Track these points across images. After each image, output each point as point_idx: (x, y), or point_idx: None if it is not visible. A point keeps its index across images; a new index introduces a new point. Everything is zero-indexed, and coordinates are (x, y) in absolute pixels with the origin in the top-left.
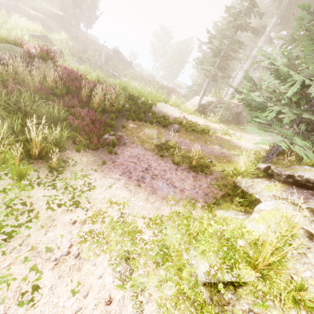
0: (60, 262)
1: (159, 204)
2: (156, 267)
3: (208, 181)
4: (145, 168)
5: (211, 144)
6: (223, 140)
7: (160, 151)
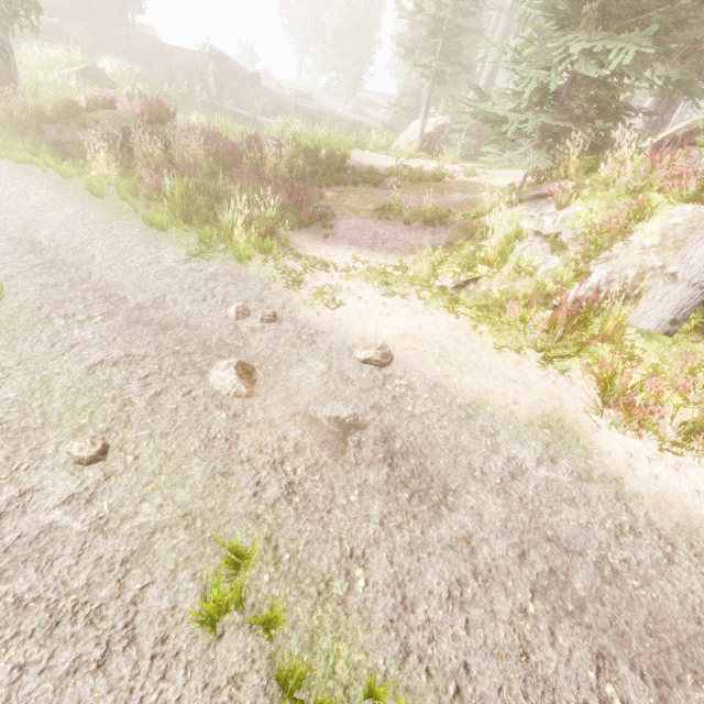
0: (339, 291)
1: (399, 258)
2: (412, 285)
3: (449, 230)
4: (372, 234)
5: (449, 193)
6: (467, 184)
7: (383, 215)
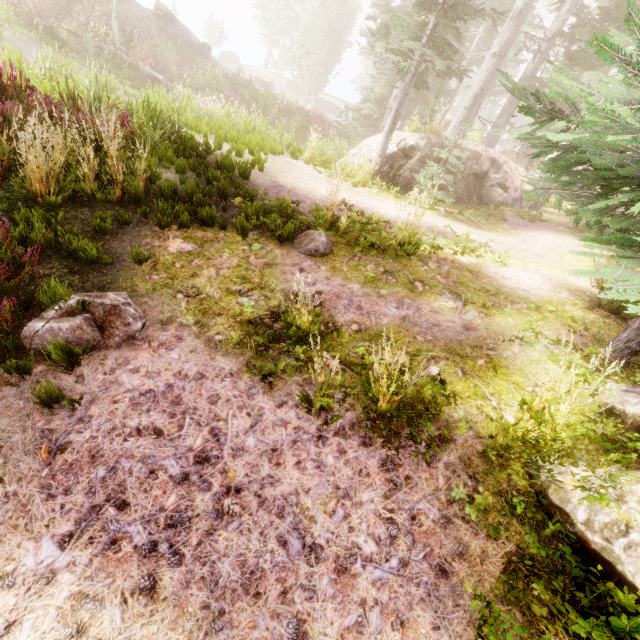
0: None
1: None
2: None
3: (439, 485)
4: (198, 452)
5: (428, 294)
6: (460, 272)
7: (263, 355)
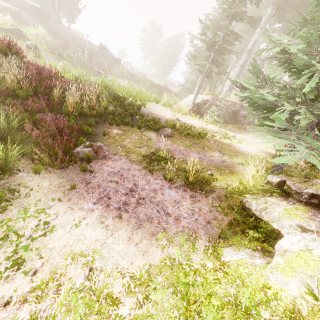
0: None
1: (146, 244)
2: None
3: (209, 202)
4: (130, 188)
5: (209, 151)
6: (223, 145)
7: (149, 164)
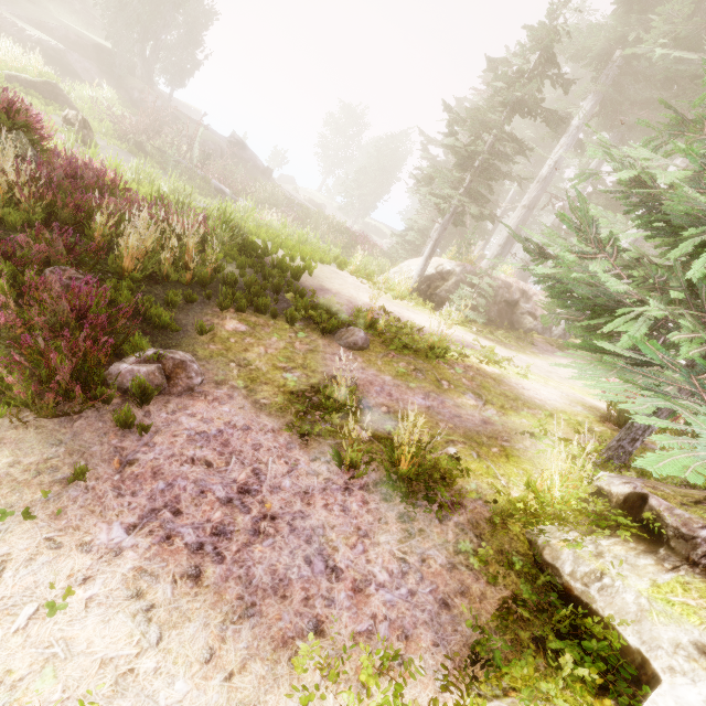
0: None
1: (259, 679)
2: None
3: (449, 538)
4: (241, 485)
5: (453, 391)
6: (484, 378)
7: (302, 418)
